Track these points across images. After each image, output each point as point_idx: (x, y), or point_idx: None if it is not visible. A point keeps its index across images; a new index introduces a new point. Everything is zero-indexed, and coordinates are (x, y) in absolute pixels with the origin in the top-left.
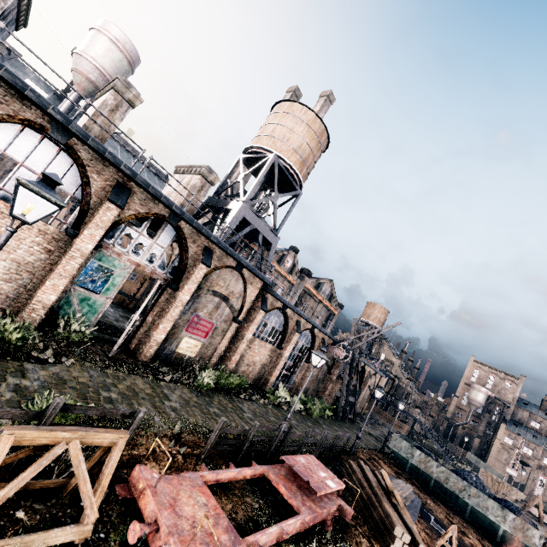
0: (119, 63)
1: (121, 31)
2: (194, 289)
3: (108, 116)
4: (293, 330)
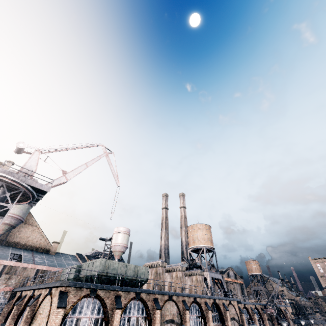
0: (127, 238)
1: (125, 227)
2: (230, 322)
3: (182, 280)
4: (252, 313)
